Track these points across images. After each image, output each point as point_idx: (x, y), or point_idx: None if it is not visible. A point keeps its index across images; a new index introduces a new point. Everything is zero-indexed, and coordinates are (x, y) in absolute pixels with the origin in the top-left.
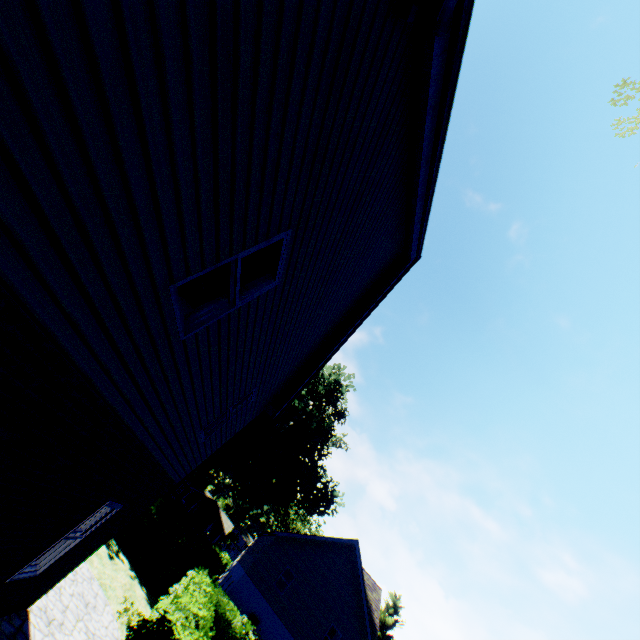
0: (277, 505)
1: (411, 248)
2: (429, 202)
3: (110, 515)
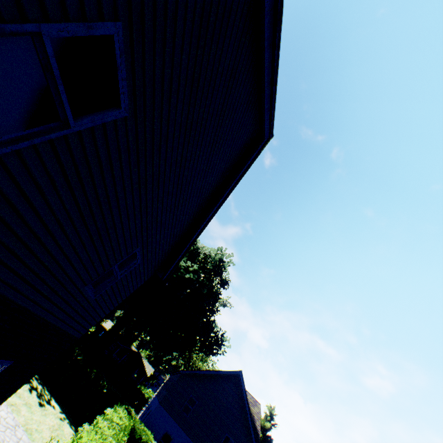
0: (183, 351)
1: (264, 121)
2: (276, 54)
3: None
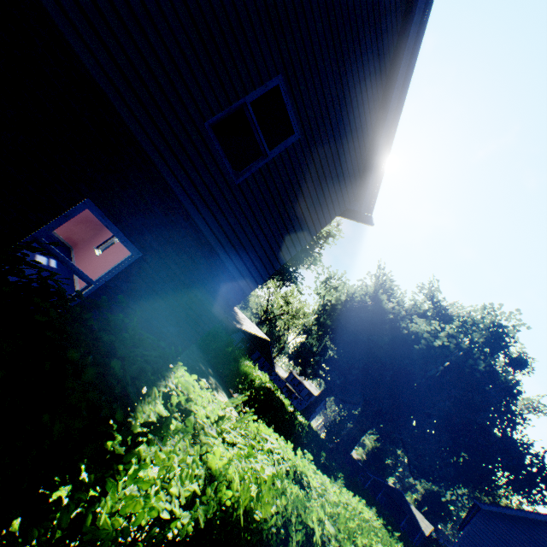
0: (474, 489)
1: None
2: None
3: (125, 262)
